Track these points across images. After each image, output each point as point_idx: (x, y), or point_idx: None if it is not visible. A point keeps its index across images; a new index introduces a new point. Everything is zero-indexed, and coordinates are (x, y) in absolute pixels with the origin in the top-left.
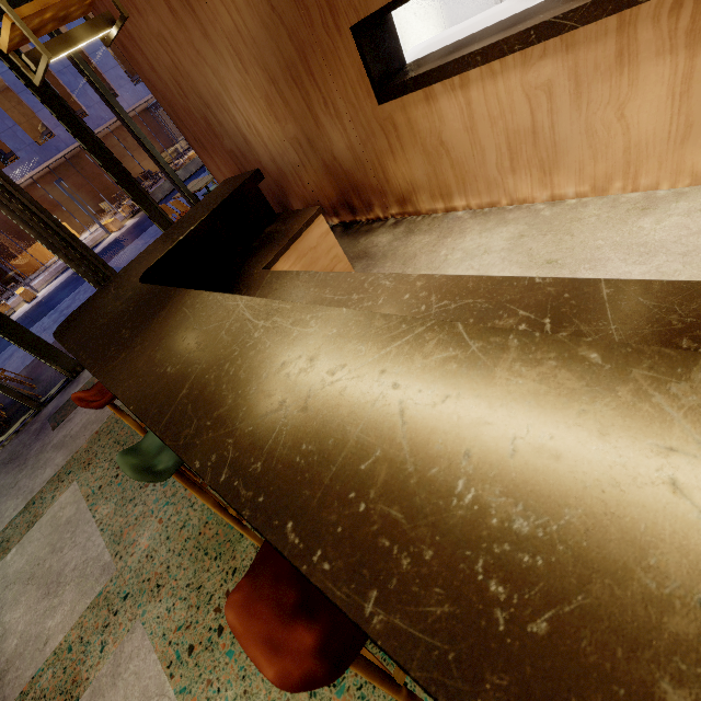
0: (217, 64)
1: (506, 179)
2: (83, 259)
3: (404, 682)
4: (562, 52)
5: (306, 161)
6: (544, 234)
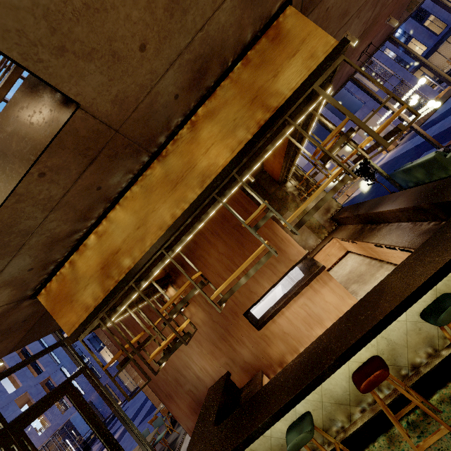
0: (188, 349)
1: (311, 332)
2: None
3: None
4: (302, 296)
5: (231, 371)
6: None
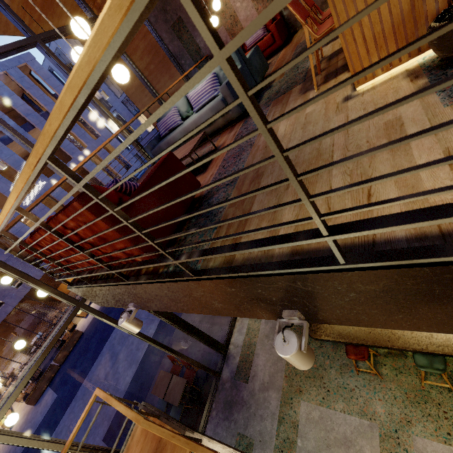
0: None
1: None
2: None
3: None
4: None
5: None
6: None
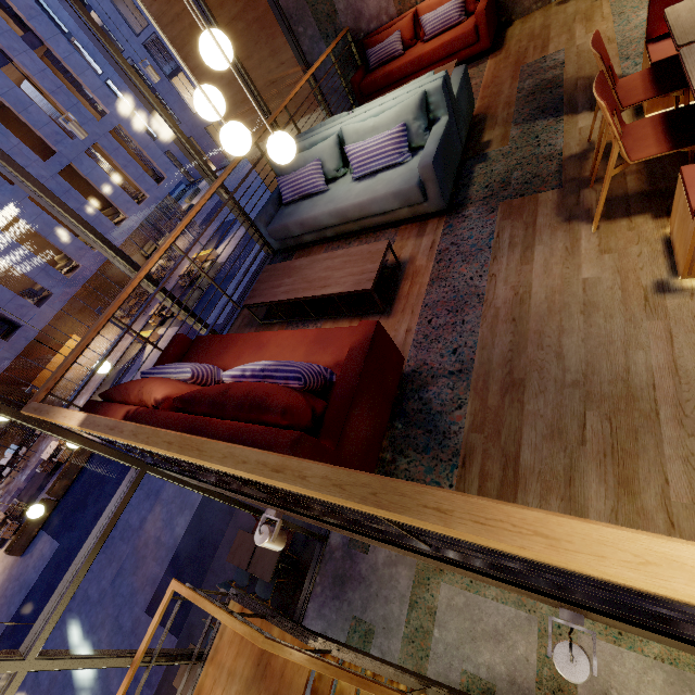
0: None
1: None
2: None
3: None
4: None
5: None
6: None
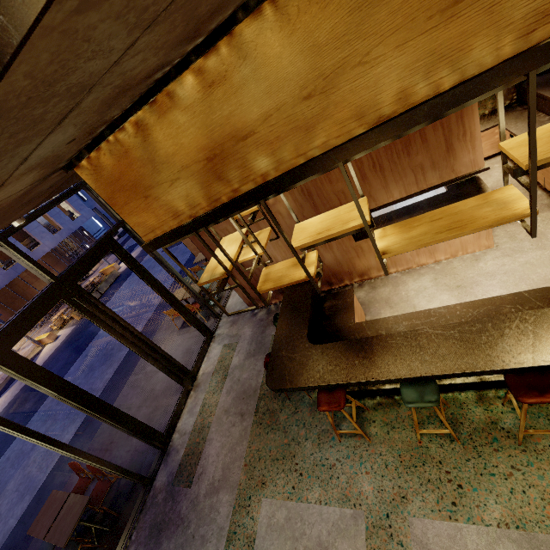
0: None
1: (415, 258)
2: (160, 357)
3: (549, 445)
4: None
5: None
6: (445, 276)
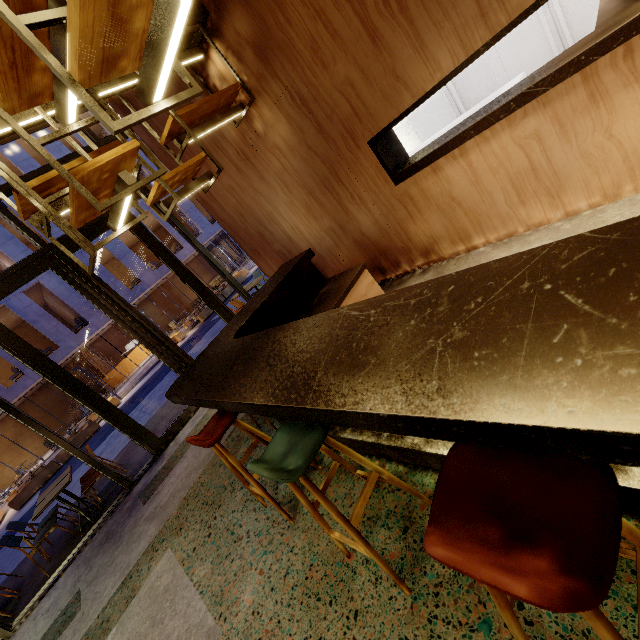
0: (269, 193)
1: (517, 211)
2: (170, 352)
3: None
4: (540, 109)
5: (339, 243)
6: None
